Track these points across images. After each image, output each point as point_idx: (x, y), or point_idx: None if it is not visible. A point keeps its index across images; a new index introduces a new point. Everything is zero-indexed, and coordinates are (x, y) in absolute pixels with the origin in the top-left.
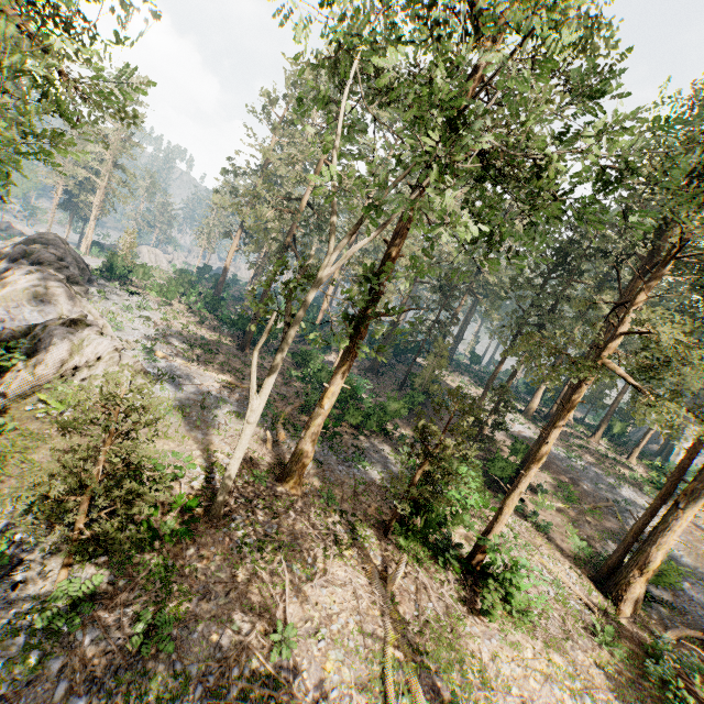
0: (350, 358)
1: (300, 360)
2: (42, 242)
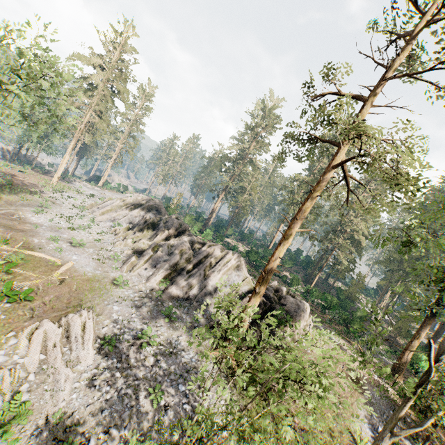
0: (433, 320)
1: (291, 281)
2: (155, 207)
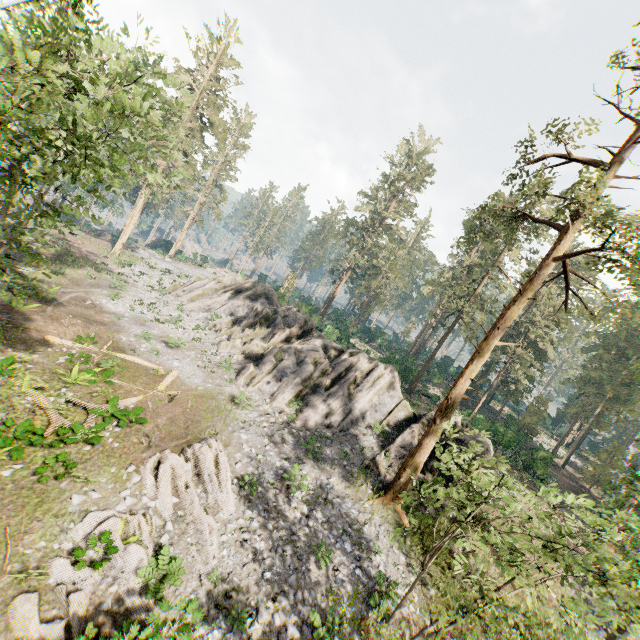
0: None
1: None
2: (264, 293)
